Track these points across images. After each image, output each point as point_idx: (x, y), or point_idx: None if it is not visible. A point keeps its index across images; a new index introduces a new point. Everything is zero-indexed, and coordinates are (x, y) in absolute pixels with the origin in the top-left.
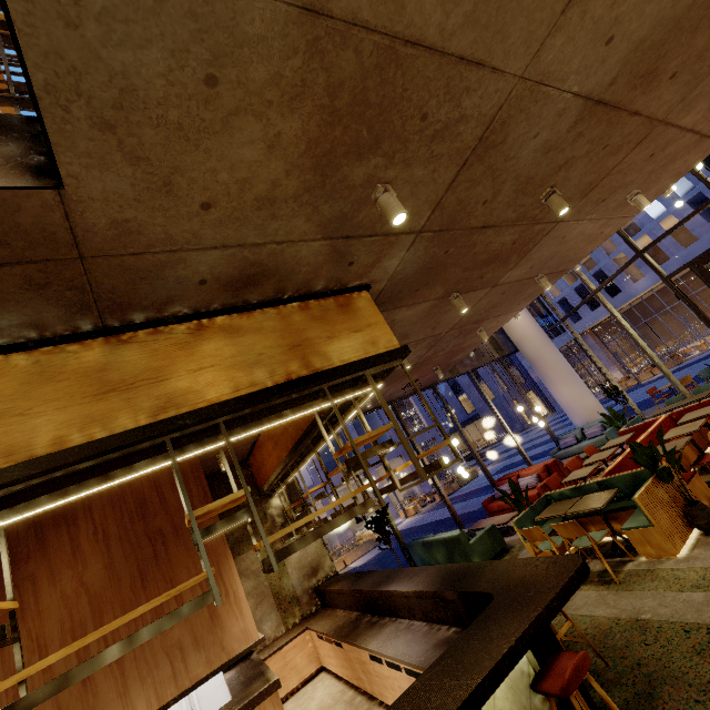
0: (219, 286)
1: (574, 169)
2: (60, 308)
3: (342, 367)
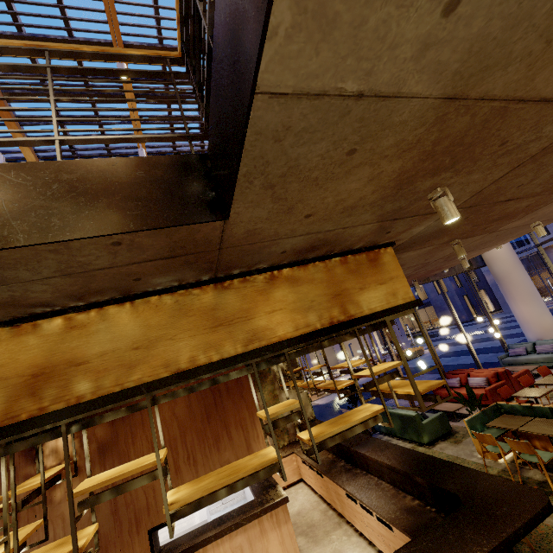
0: (292, 253)
1: None
2: (196, 272)
3: (370, 316)
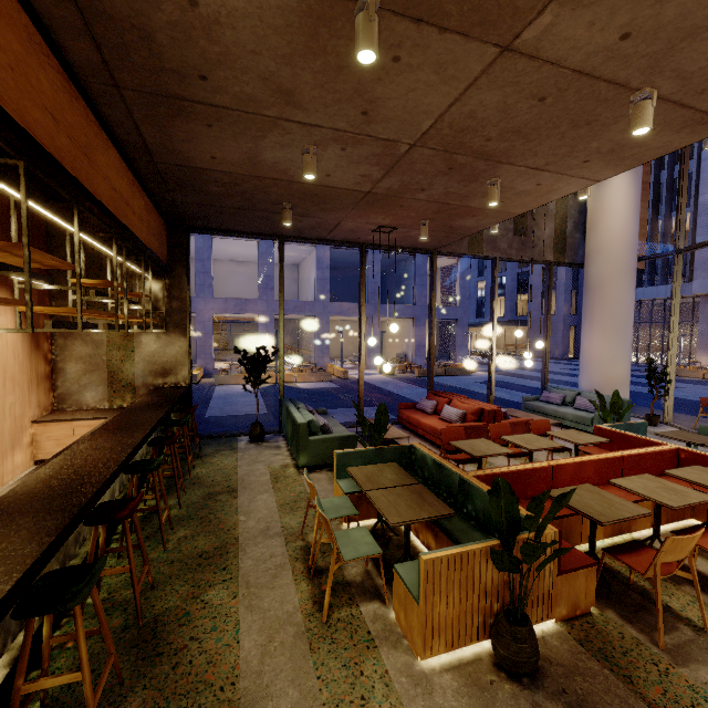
0: None
1: None
2: None
3: None
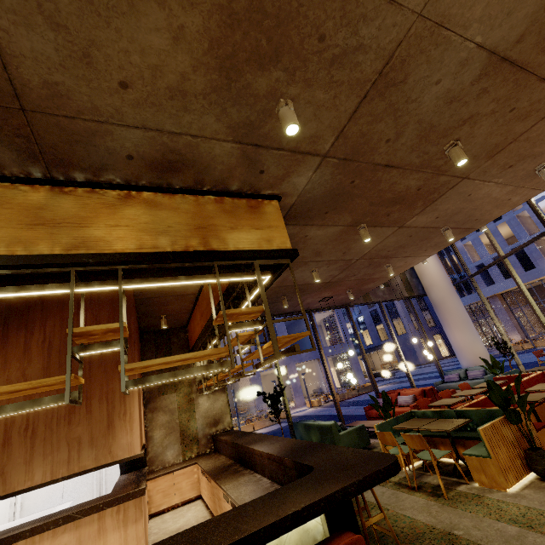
0: (144, 165)
1: (479, 126)
2: (13, 152)
3: (233, 252)
